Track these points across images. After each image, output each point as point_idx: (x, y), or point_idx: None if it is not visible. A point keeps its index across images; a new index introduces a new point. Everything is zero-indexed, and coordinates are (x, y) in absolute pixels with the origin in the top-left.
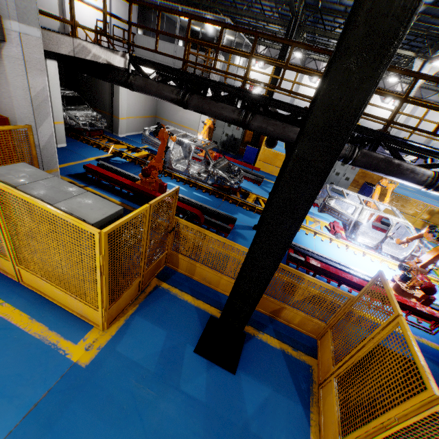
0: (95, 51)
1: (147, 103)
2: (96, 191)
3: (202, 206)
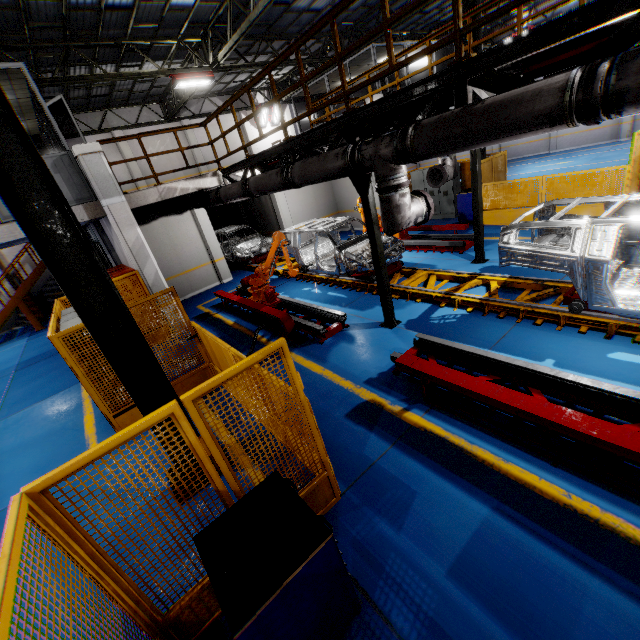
0: (182, 186)
1: (319, 203)
2: (221, 316)
3: (311, 307)
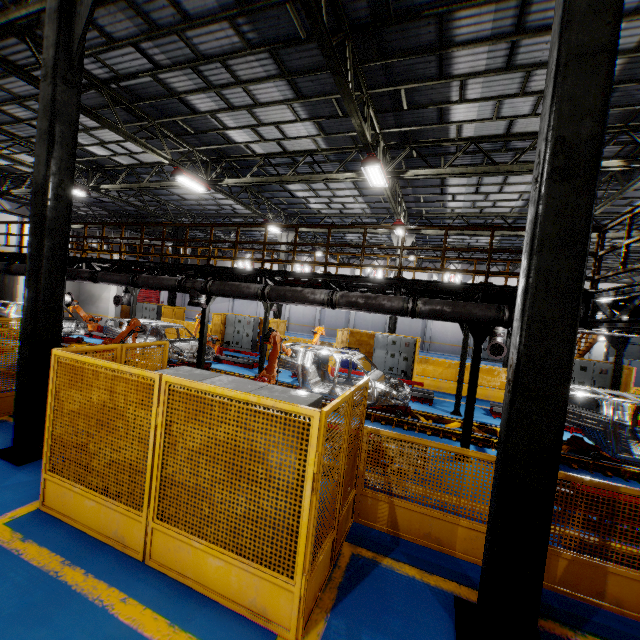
0: None
1: None
2: None
3: None
